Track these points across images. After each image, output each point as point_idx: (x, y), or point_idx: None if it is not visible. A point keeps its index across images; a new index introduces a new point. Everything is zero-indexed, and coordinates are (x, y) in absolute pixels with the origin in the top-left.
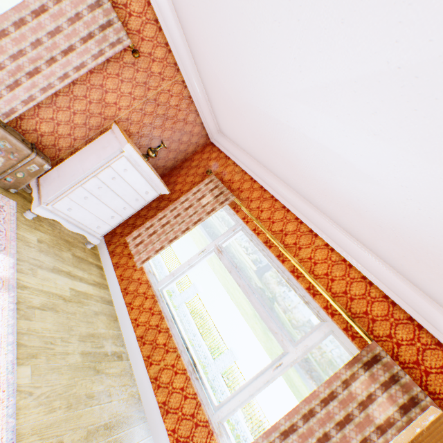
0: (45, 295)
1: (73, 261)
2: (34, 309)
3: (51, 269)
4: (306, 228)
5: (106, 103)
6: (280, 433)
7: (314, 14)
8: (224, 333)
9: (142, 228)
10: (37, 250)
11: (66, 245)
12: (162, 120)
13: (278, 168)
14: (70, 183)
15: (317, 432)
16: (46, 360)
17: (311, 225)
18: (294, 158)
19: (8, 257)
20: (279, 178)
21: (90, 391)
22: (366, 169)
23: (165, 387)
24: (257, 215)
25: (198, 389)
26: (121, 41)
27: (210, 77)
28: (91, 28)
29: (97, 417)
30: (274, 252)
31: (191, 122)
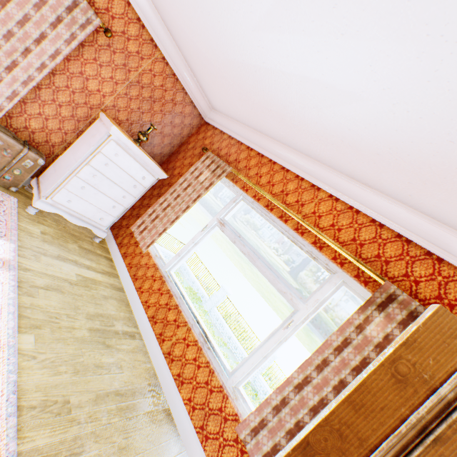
0: (49, 278)
1: (79, 252)
2: (37, 288)
3: (56, 257)
4: (308, 184)
5: (89, 91)
6: (294, 387)
7: None
8: (261, 335)
9: (145, 216)
10: (40, 240)
11: (72, 238)
12: (149, 103)
13: (271, 127)
14: (65, 174)
15: (332, 380)
16: (51, 331)
17: (312, 179)
18: (281, 106)
19: (9, 243)
20: (275, 140)
21: (99, 362)
22: (346, 86)
23: (178, 361)
24: (256, 181)
25: (211, 358)
26: (91, 22)
27: (187, 45)
28: (57, 11)
29: (107, 384)
30: (276, 214)
31: (180, 103)
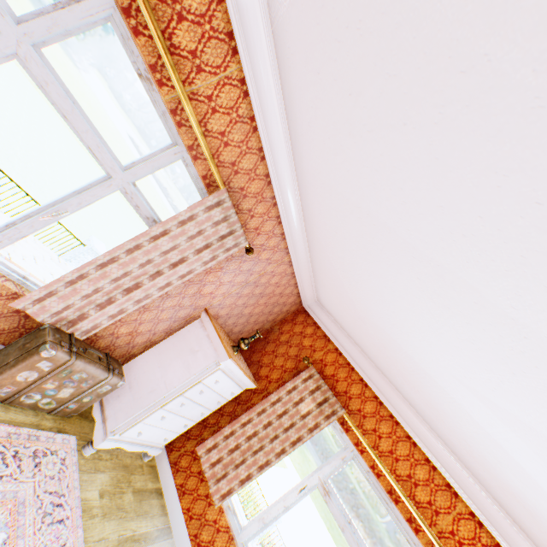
0: None
1: (134, 505)
2: None
3: (117, 546)
4: (442, 479)
5: (201, 294)
6: None
7: (544, 392)
8: None
9: (219, 435)
10: (100, 517)
11: (126, 476)
12: (257, 297)
13: (404, 388)
14: (149, 404)
15: None
16: None
17: (448, 477)
18: (439, 407)
19: None
20: (400, 392)
21: None
22: None
23: None
24: (374, 442)
25: None
26: (238, 244)
27: (327, 270)
28: (209, 239)
29: None
30: (402, 511)
31: (287, 294)
